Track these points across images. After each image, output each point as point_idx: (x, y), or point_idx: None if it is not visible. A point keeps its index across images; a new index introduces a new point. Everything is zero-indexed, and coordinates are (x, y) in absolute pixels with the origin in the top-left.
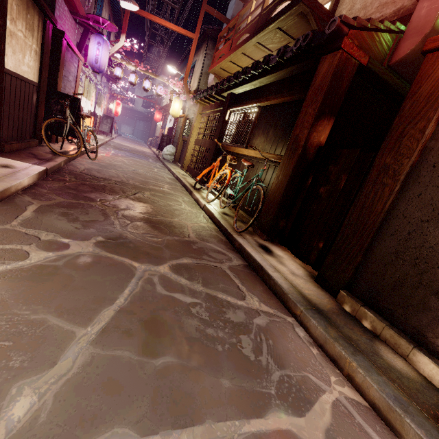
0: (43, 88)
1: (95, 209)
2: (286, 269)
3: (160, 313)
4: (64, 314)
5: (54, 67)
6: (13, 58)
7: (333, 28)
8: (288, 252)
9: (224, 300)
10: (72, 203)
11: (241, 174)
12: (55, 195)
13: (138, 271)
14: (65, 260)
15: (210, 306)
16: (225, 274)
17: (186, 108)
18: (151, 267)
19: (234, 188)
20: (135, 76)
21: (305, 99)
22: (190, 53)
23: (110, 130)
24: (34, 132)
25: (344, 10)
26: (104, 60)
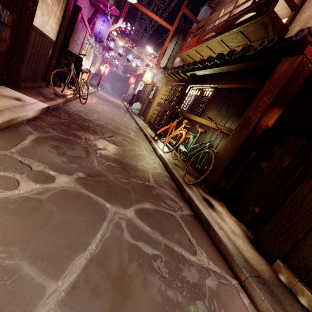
0: (58, 45)
1: (80, 146)
2: (227, 227)
3: (126, 265)
4: (38, 260)
5: (69, 32)
6: (41, 18)
7: (300, 36)
8: (225, 207)
9: (180, 253)
10: (63, 138)
11: (194, 136)
12: (51, 129)
13: (109, 213)
14: (49, 194)
15: (168, 261)
16: (178, 224)
17: (155, 78)
18: (120, 209)
19: (184, 145)
20: (123, 49)
21: (261, 89)
22: (166, 40)
23: (97, 84)
24: (45, 76)
25: (298, 26)
26: (105, 34)
